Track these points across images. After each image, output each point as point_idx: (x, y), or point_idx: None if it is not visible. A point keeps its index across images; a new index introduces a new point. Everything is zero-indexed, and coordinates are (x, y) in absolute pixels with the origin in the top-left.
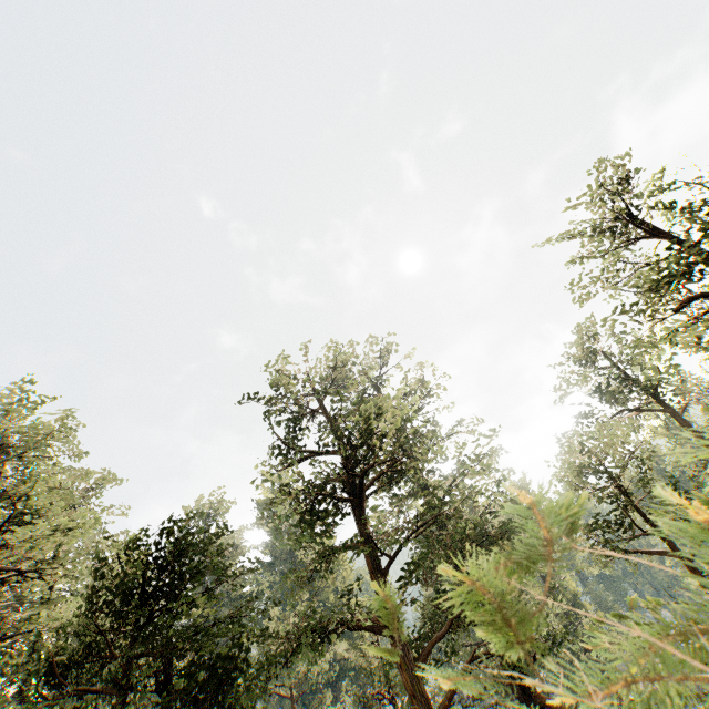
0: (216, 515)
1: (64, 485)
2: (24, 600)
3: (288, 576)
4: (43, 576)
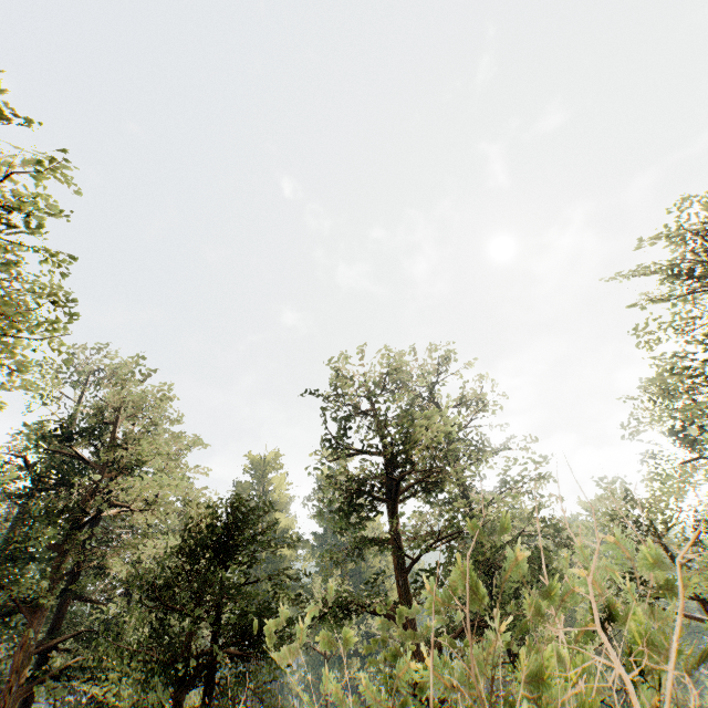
0: (280, 484)
1: (164, 448)
2: (132, 528)
3: (325, 555)
4: (146, 515)
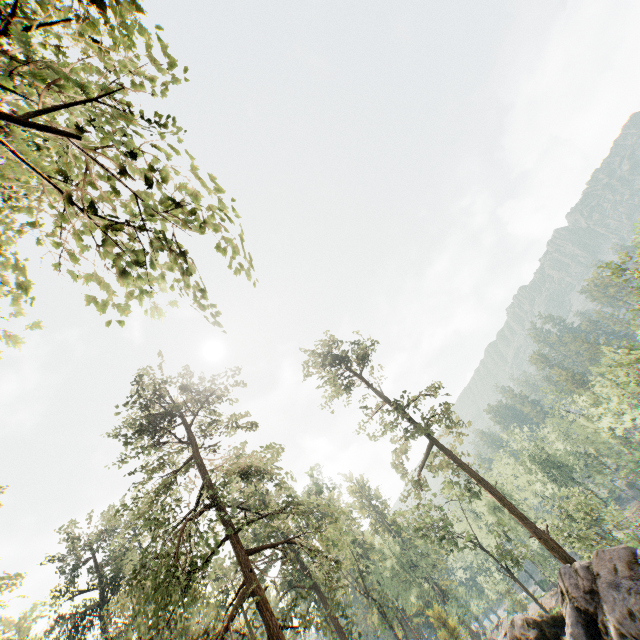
0: None
1: None
2: None
3: None
4: None
